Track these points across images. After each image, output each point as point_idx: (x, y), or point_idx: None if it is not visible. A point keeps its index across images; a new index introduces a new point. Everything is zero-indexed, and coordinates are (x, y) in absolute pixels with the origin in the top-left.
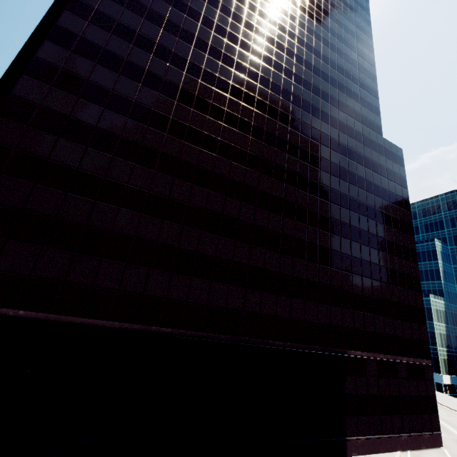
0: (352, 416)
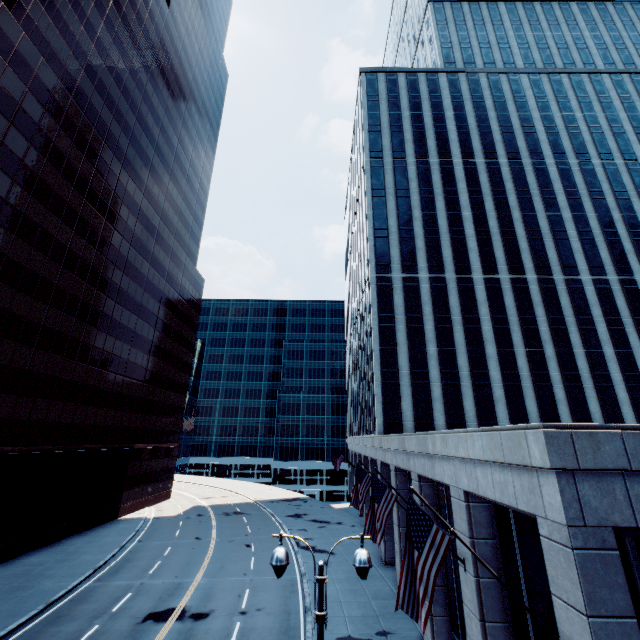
0: (127, 490)
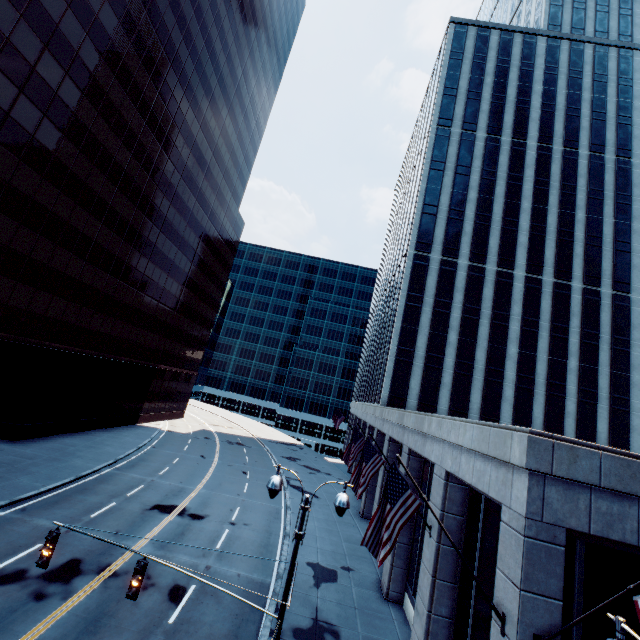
0: (148, 403)
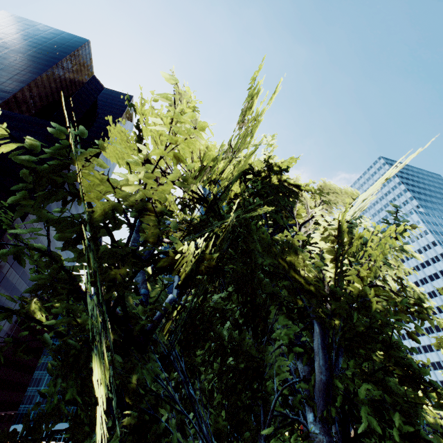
0: None
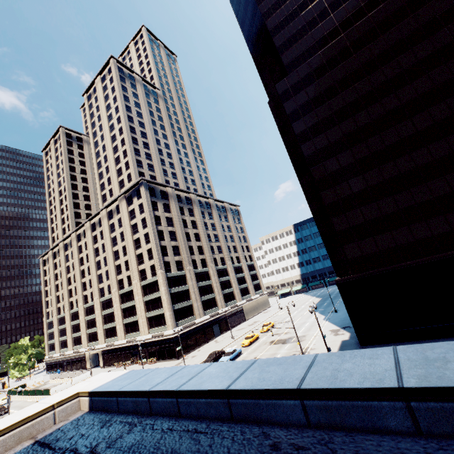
0: None
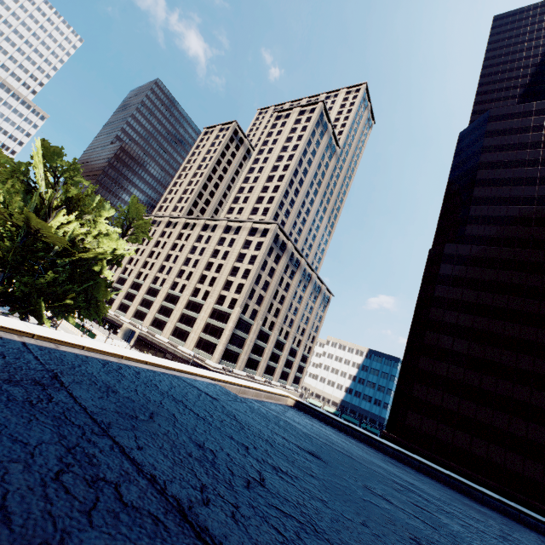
0: None
